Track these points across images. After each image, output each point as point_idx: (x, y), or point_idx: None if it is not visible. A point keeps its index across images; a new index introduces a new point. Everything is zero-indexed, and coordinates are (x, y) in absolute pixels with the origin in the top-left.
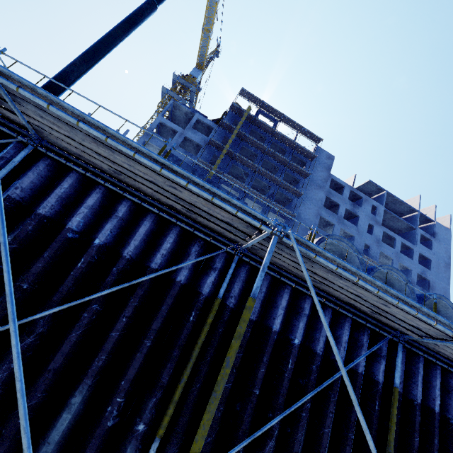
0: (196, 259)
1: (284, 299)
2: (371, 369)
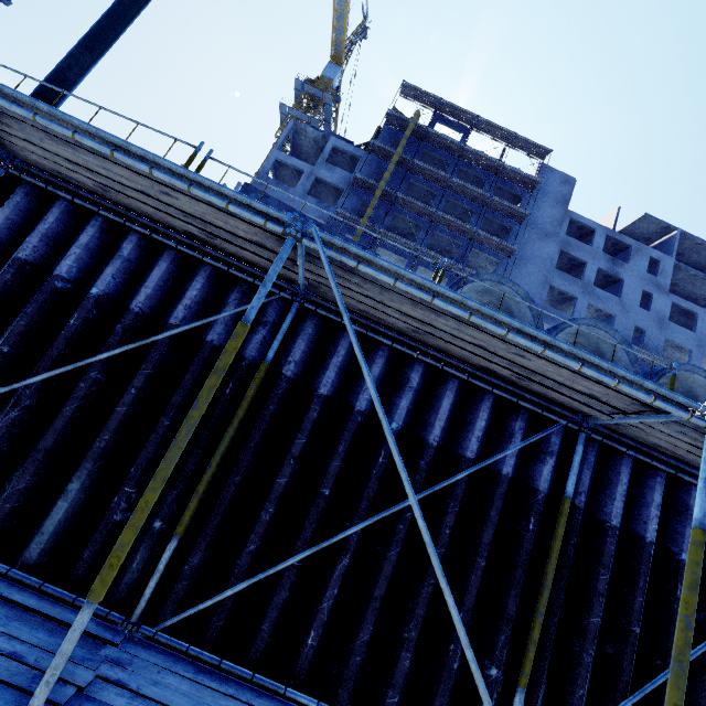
0: (233, 309)
1: (376, 366)
2: (528, 472)
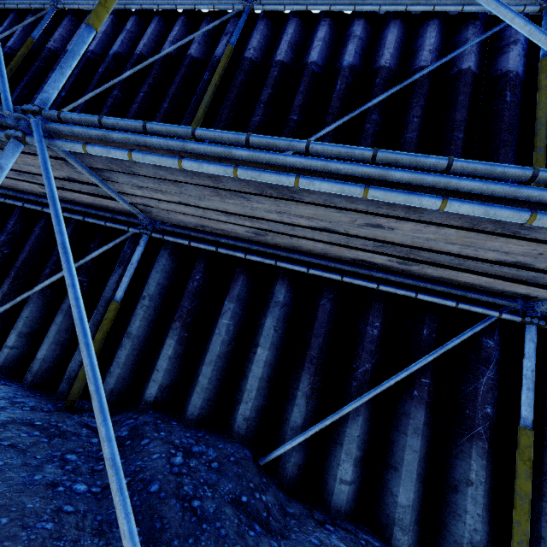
0: (202, 28)
1: (320, 32)
2: (493, 68)
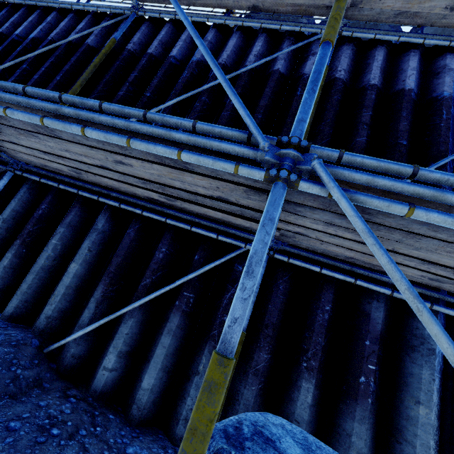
0: (99, 25)
1: (183, 35)
2: (298, 72)
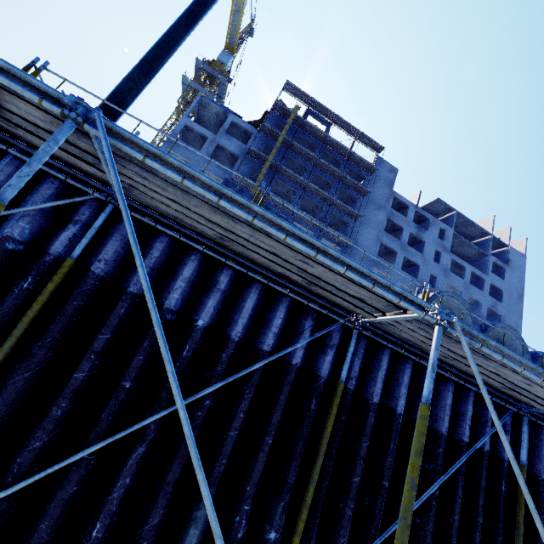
0: (312, 337)
1: (406, 376)
2: (494, 445)
